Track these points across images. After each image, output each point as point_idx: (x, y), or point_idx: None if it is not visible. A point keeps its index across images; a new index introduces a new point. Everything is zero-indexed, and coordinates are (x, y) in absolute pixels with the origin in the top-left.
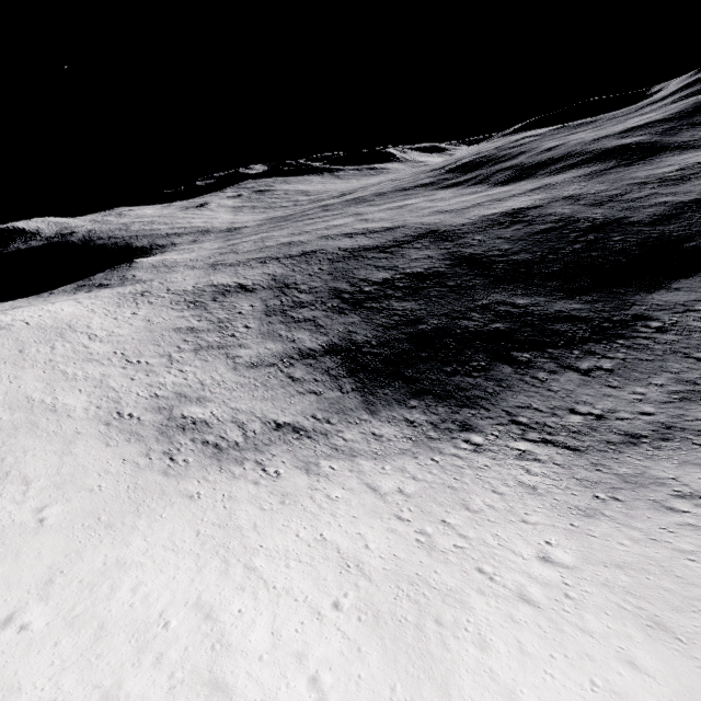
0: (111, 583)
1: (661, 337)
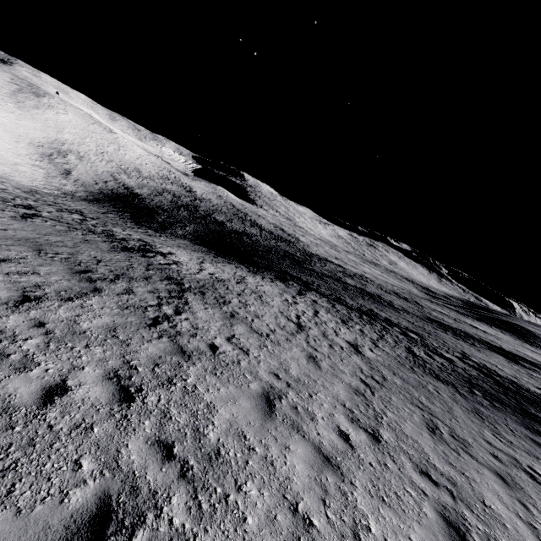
0: None
1: (131, 225)
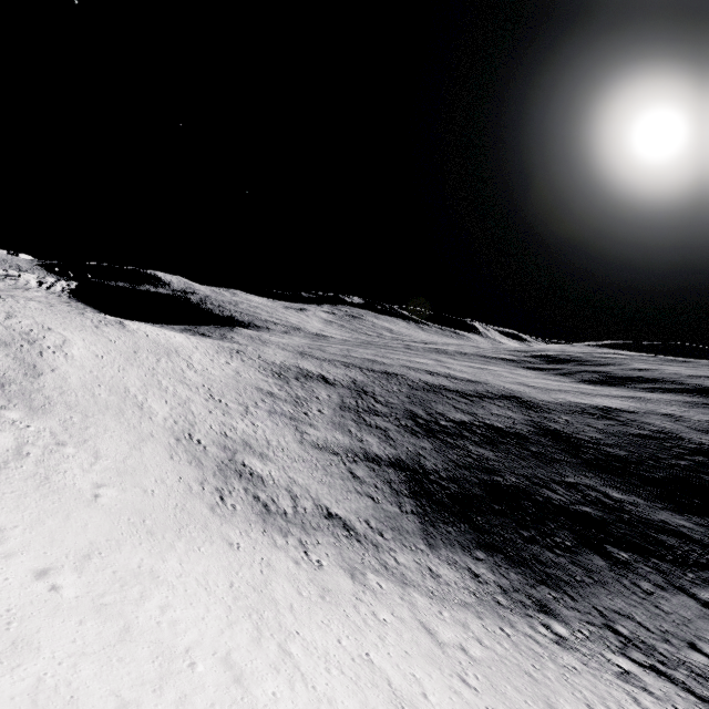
0: (141, 589)
1: None
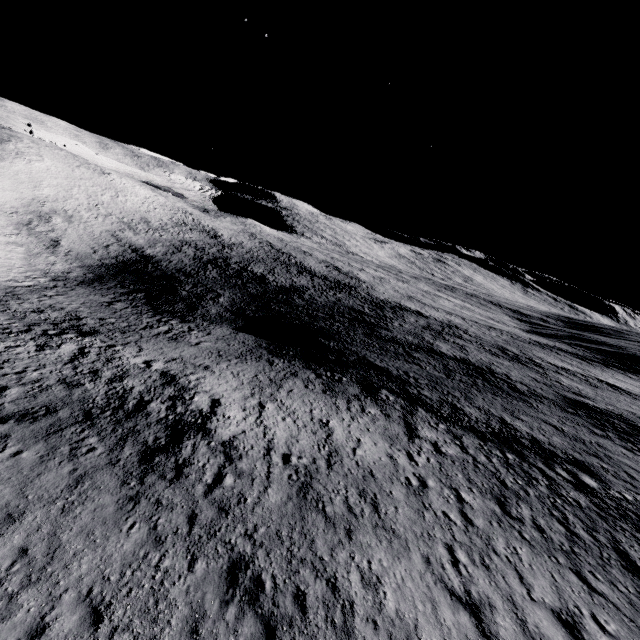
0: None
1: (148, 319)
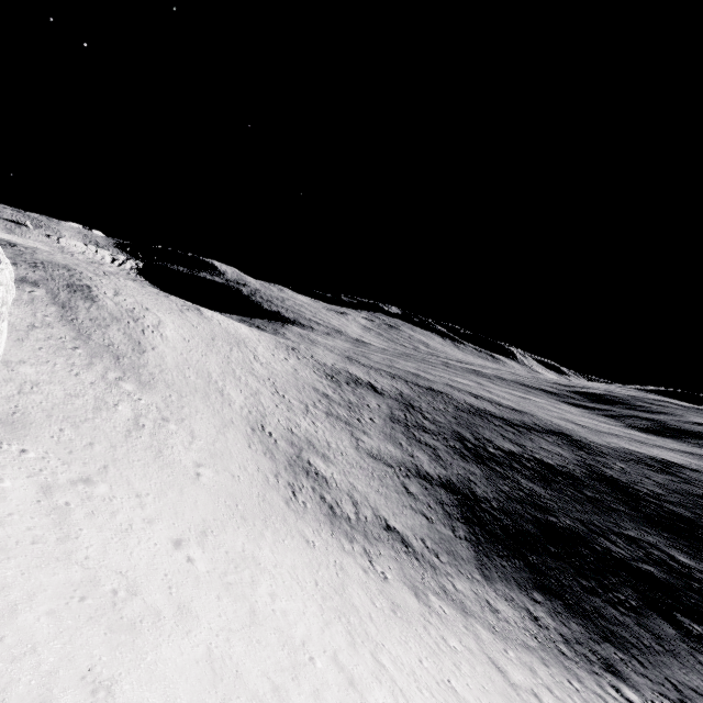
0: (250, 573)
1: None
